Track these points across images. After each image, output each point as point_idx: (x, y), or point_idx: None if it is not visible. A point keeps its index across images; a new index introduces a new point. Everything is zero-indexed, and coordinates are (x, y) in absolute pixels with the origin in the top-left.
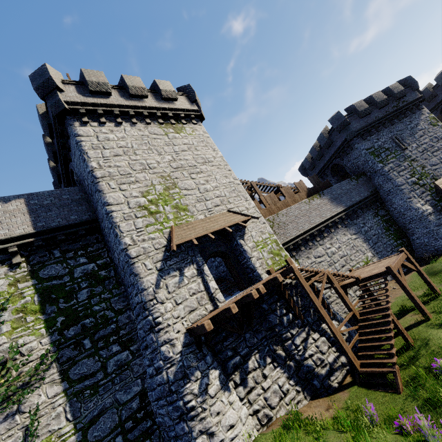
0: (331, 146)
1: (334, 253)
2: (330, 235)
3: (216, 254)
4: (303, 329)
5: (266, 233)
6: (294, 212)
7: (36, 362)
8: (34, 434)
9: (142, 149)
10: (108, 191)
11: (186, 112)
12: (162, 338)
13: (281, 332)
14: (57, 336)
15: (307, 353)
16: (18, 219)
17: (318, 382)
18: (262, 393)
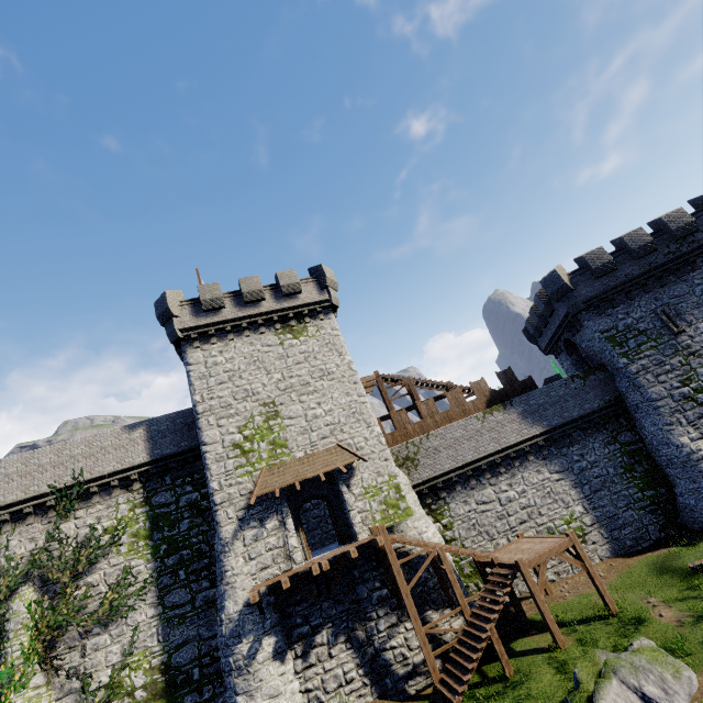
0: (554, 314)
1: (512, 500)
2: (512, 470)
3: (316, 497)
4: (396, 612)
5: (385, 474)
6: (455, 433)
7: (142, 584)
8: (135, 644)
9: (250, 370)
10: (206, 429)
11: (311, 306)
12: (228, 592)
13: (366, 609)
14: (160, 563)
15: (389, 643)
16: (140, 447)
17: (390, 681)
18: (320, 673)
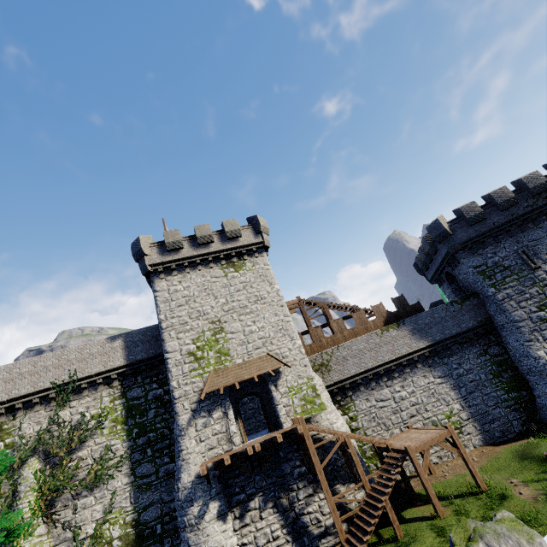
0: (437, 253)
1: (403, 399)
2: (404, 375)
3: (251, 394)
4: (312, 485)
5: (304, 377)
6: (359, 345)
7: (119, 458)
8: (113, 505)
9: (201, 296)
10: (168, 340)
11: (249, 246)
12: (183, 466)
13: (289, 482)
14: (132, 443)
15: (307, 509)
16: (119, 353)
17: (307, 539)
18: (253, 531)
